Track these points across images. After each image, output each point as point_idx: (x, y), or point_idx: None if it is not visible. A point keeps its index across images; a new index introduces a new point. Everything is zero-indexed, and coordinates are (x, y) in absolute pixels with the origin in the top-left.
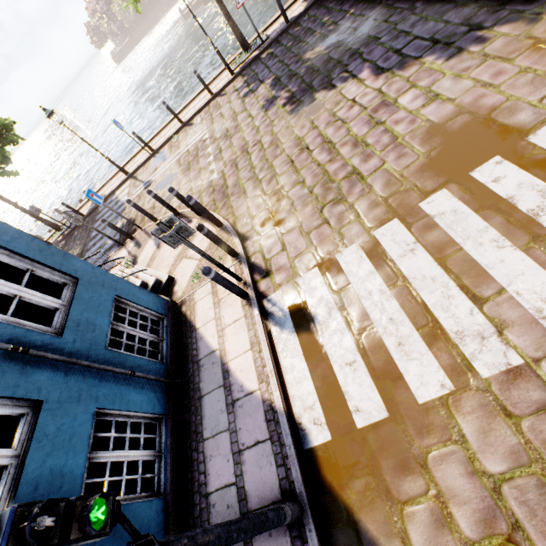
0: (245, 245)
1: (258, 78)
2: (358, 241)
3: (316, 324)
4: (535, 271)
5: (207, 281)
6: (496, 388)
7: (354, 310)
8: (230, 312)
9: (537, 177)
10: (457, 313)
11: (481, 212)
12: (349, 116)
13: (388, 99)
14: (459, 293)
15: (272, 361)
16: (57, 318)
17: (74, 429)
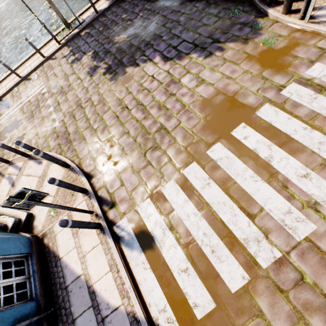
0: (91, 182)
1: (81, 50)
2: (174, 177)
3: (156, 242)
4: (276, 196)
5: (64, 214)
6: (271, 274)
7: (180, 229)
8: (88, 240)
9: (265, 137)
10: (242, 226)
11: (242, 158)
12: (152, 87)
13: (175, 78)
14: (240, 212)
15: (129, 278)
16: None
17: None
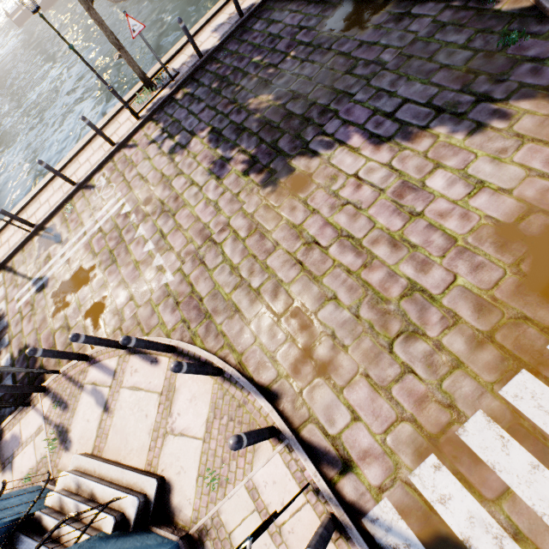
0: (278, 407)
1: (183, 128)
2: (482, 406)
3: None
4: None
5: (238, 485)
6: None
7: (542, 540)
8: None
9: None
10: None
11: None
12: (361, 199)
13: (410, 180)
14: None
15: None
16: None
17: None
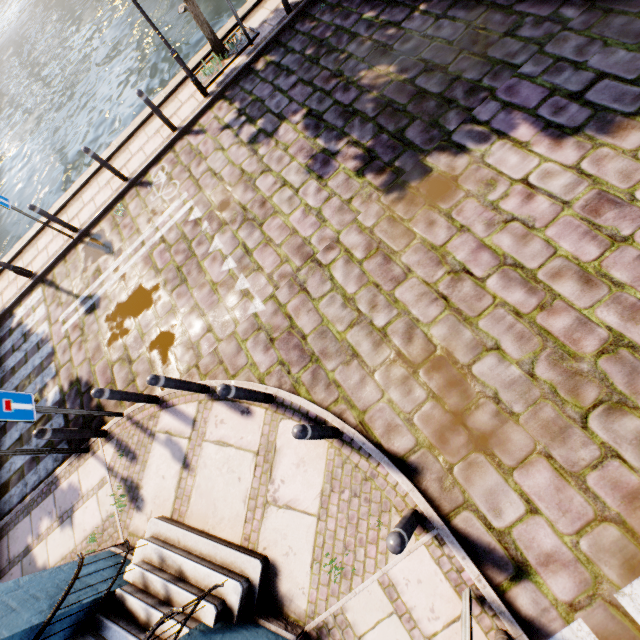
0: (419, 485)
1: (267, 109)
2: None
3: None
4: None
5: (368, 579)
6: None
7: None
8: None
9: None
10: None
11: None
12: (534, 214)
13: (611, 190)
14: None
15: None
16: None
17: None
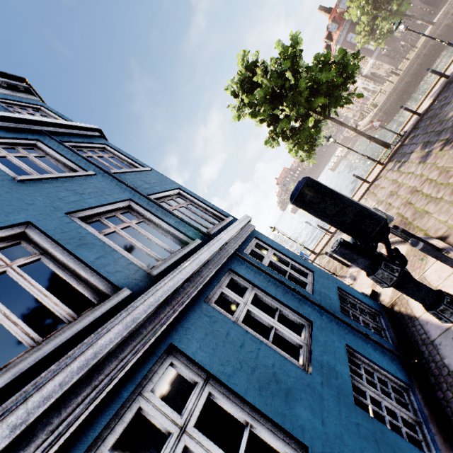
0: (445, 242)
1: (406, 154)
2: None
3: None
4: None
5: None
6: None
7: None
8: None
9: None
10: None
11: None
12: None
13: None
14: None
15: None
16: (307, 287)
17: (334, 348)
